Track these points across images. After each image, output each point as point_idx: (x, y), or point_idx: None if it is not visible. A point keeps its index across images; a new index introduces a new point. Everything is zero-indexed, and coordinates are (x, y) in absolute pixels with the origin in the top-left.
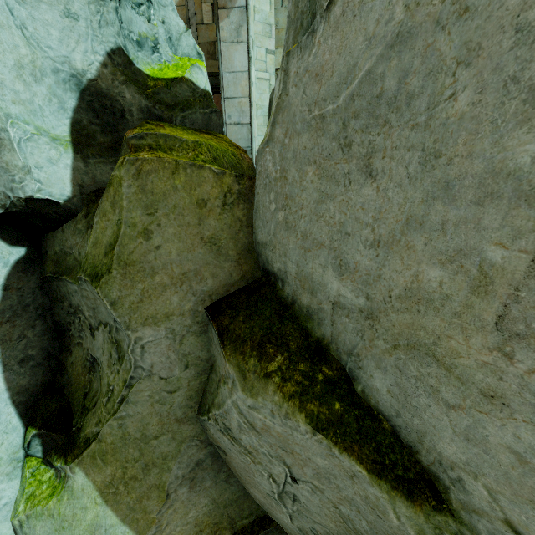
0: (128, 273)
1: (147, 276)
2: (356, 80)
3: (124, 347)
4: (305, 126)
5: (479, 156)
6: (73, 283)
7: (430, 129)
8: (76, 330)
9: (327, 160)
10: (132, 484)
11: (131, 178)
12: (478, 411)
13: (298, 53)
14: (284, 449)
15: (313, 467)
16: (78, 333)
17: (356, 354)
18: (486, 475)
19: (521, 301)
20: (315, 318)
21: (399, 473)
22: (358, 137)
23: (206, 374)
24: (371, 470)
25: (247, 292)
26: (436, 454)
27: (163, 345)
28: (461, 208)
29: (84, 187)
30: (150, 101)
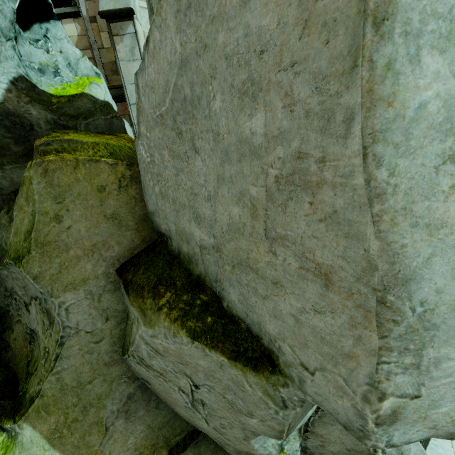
0: (45, 252)
1: (62, 251)
2: (171, 90)
3: (53, 313)
4: (155, 123)
5: (232, 132)
6: (3, 269)
7: (212, 118)
8: (14, 310)
9: (173, 145)
10: (74, 426)
11: (40, 176)
12: (274, 295)
13: (140, 73)
14: (182, 363)
15: (202, 370)
16: (16, 312)
17: (219, 279)
18: (287, 337)
19: (269, 217)
20: (193, 261)
21: (249, 355)
22: (183, 127)
23: (124, 323)
24: (230, 357)
25: (147, 252)
26: (268, 335)
27: (84, 305)
28: (235, 165)
29: (3, 189)
30: (55, 115)
